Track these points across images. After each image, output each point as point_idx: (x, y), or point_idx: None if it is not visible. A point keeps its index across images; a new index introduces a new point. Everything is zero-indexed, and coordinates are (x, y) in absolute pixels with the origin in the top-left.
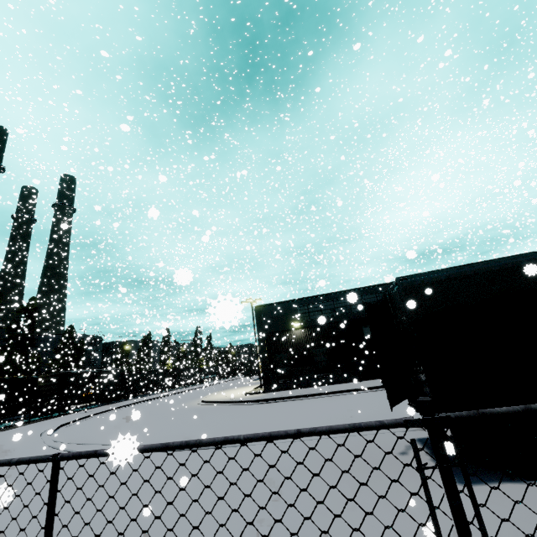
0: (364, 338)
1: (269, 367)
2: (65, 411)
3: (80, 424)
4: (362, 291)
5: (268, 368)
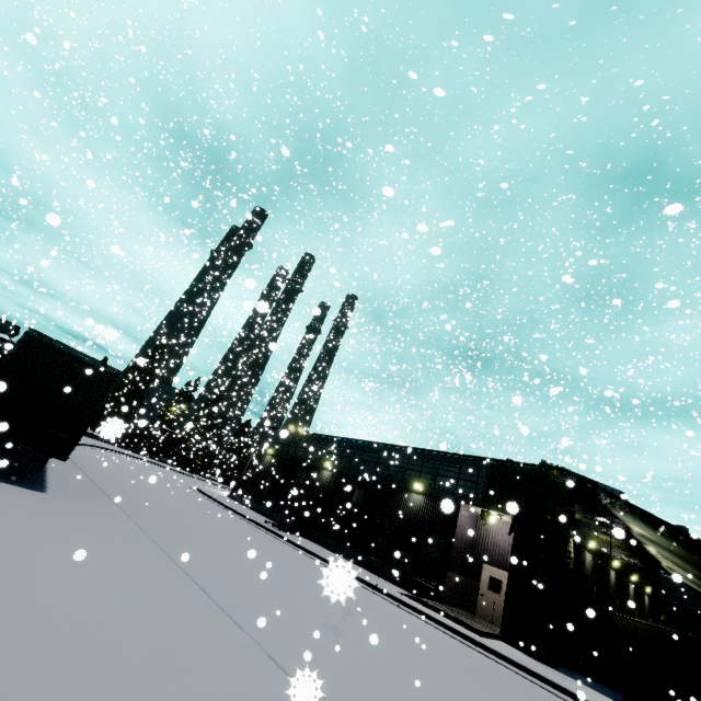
0: (294, 482)
1: (242, 479)
2: (191, 471)
3: (156, 466)
4: (318, 438)
5: (240, 479)
